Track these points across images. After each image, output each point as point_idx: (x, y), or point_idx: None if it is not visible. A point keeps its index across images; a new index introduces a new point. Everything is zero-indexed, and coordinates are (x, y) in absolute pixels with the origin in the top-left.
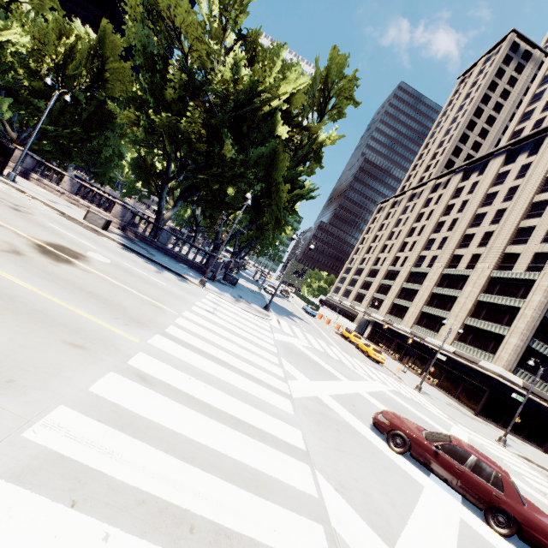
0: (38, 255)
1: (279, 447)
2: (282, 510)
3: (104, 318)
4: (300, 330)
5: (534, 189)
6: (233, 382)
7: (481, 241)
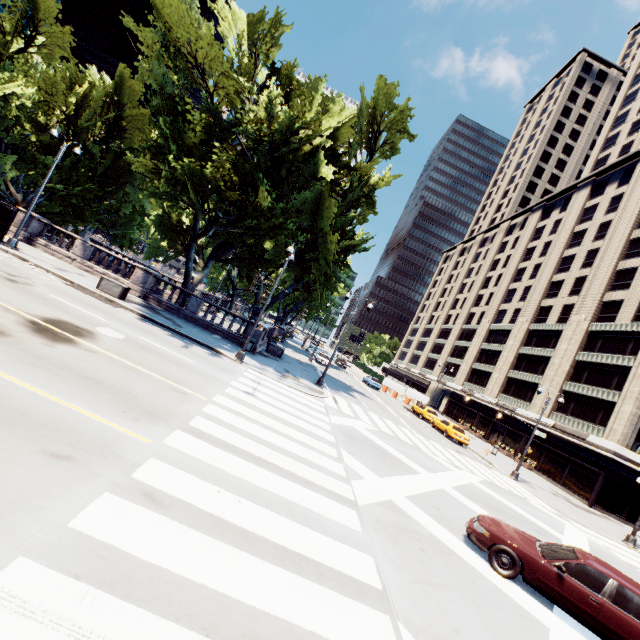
0: (29, 335)
1: (344, 588)
2: None
3: (106, 413)
4: (361, 408)
5: (631, 224)
6: (278, 490)
7: (573, 289)
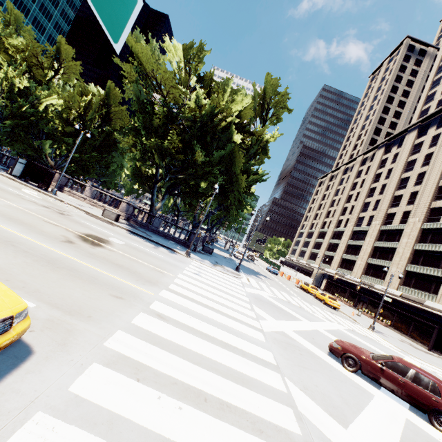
0: (82, 242)
1: (256, 361)
2: (262, 397)
3: (129, 280)
4: (265, 285)
5: None
6: (219, 320)
7: (409, 200)
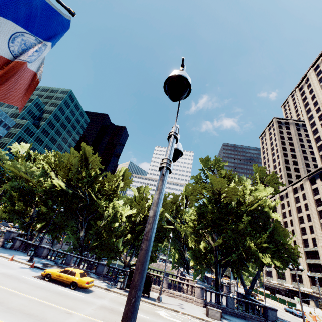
0: None
1: None
2: None
3: None
4: None
5: None
6: None
7: None
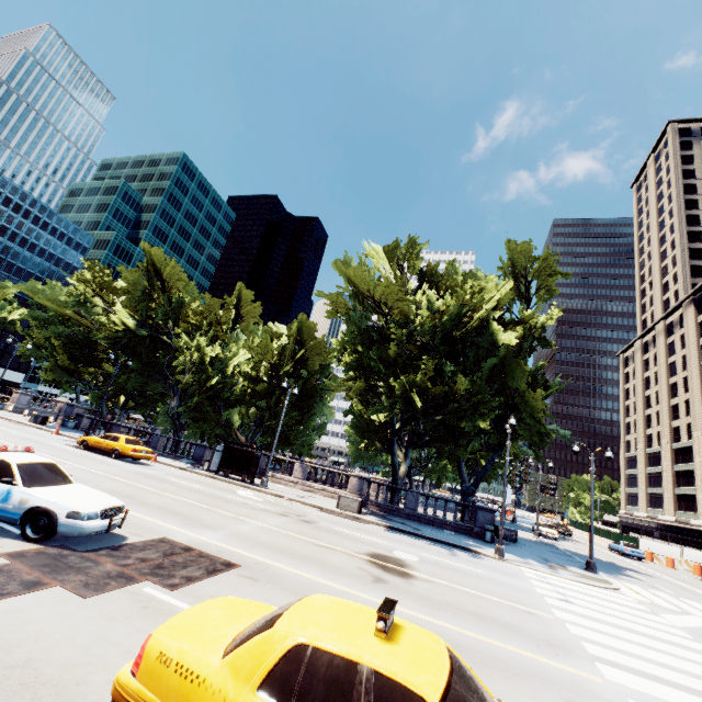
0: (388, 575)
1: None
2: None
3: (533, 651)
4: (668, 595)
5: None
6: None
7: None
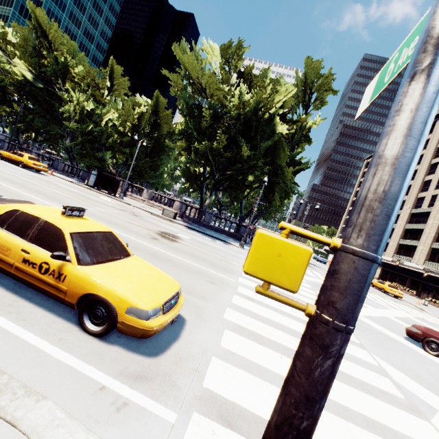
0: (162, 239)
1: None
2: (359, 367)
3: (211, 269)
4: (319, 273)
5: None
6: None
7: None
